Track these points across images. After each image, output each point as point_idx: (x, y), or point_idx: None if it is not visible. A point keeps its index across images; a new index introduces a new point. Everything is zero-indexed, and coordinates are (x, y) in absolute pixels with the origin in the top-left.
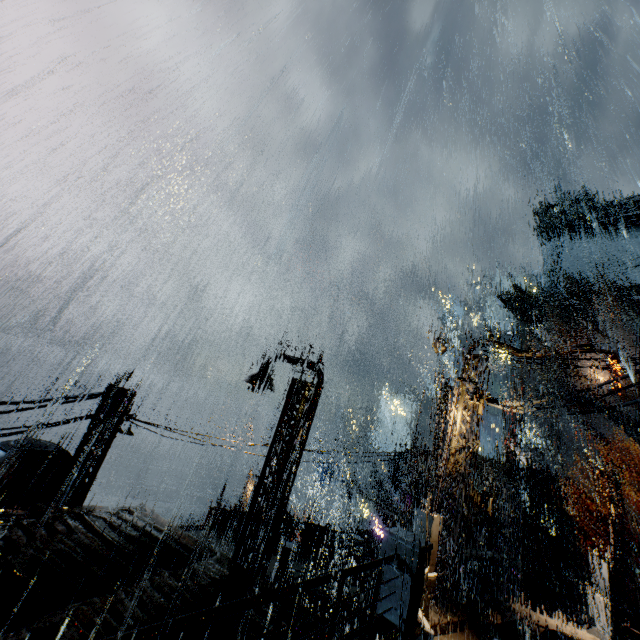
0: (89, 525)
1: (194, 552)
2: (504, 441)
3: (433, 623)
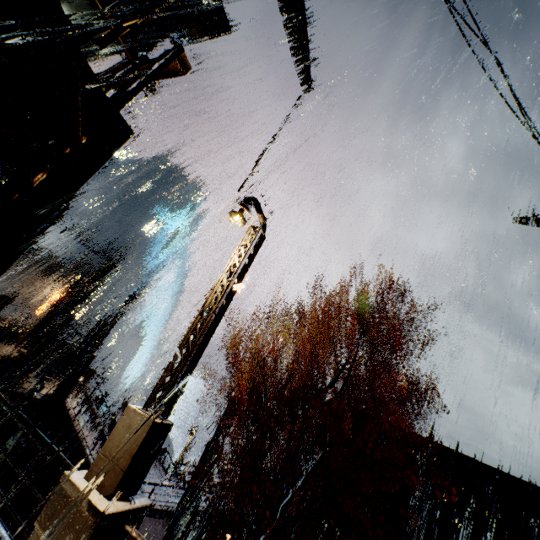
0: (22, 326)
1: (21, 328)
2: None
3: (20, 348)
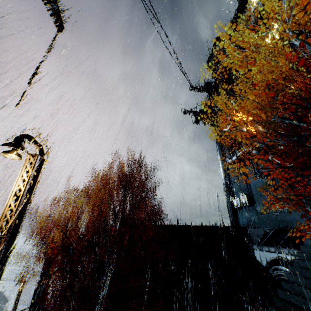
0: None
1: None
2: (228, 208)
3: None
